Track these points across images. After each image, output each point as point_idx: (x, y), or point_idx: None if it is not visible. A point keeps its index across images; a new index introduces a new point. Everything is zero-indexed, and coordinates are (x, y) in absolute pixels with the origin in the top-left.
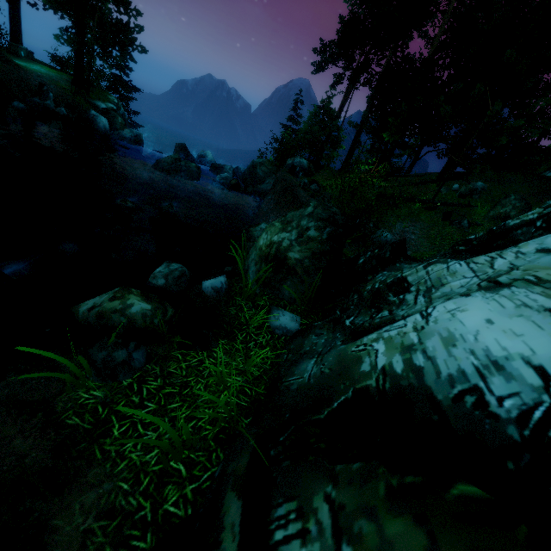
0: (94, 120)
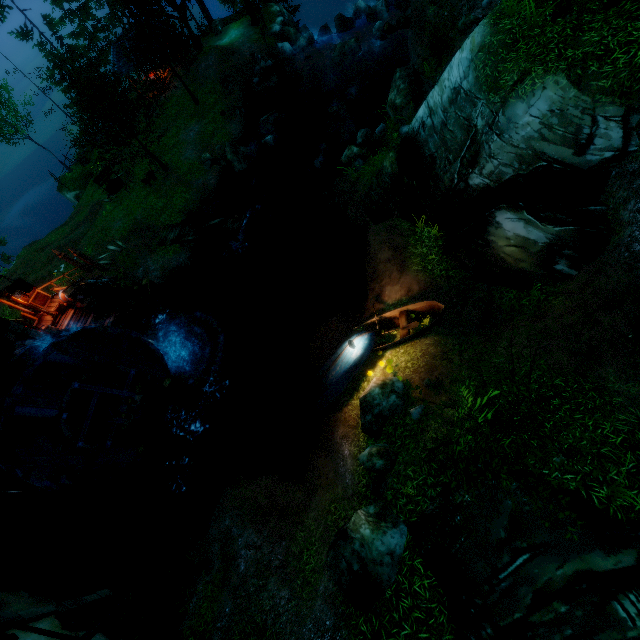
0: (283, 51)
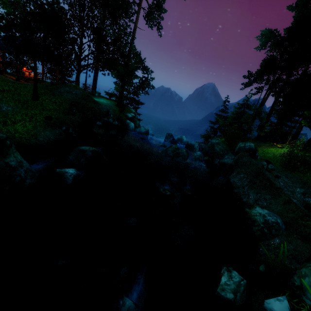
0: (128, 124)
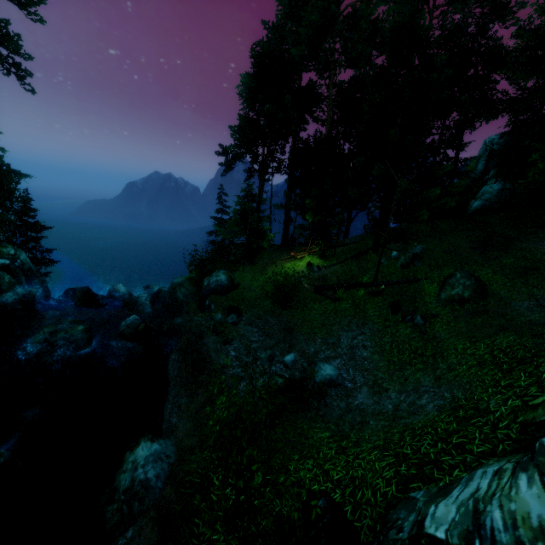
0: None
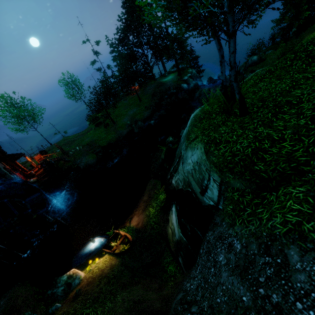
0: (182, 87)
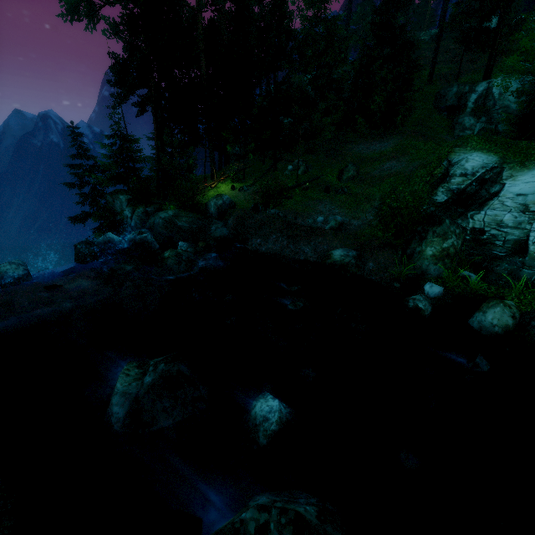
0: None
